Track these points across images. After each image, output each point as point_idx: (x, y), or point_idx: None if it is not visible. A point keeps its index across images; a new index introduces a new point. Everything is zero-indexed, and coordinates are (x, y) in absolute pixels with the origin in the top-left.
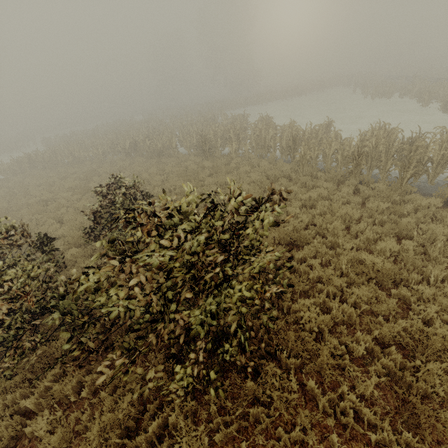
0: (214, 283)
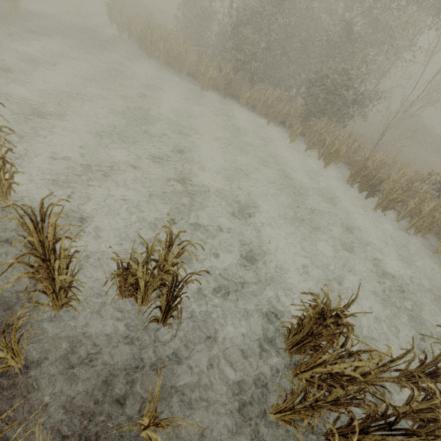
0: None
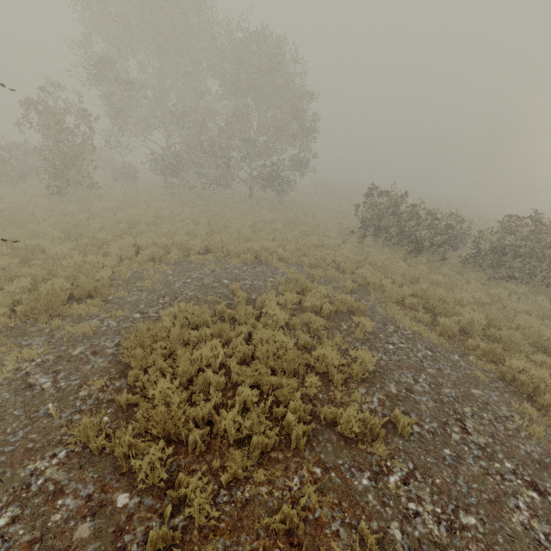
0: (546, 248)
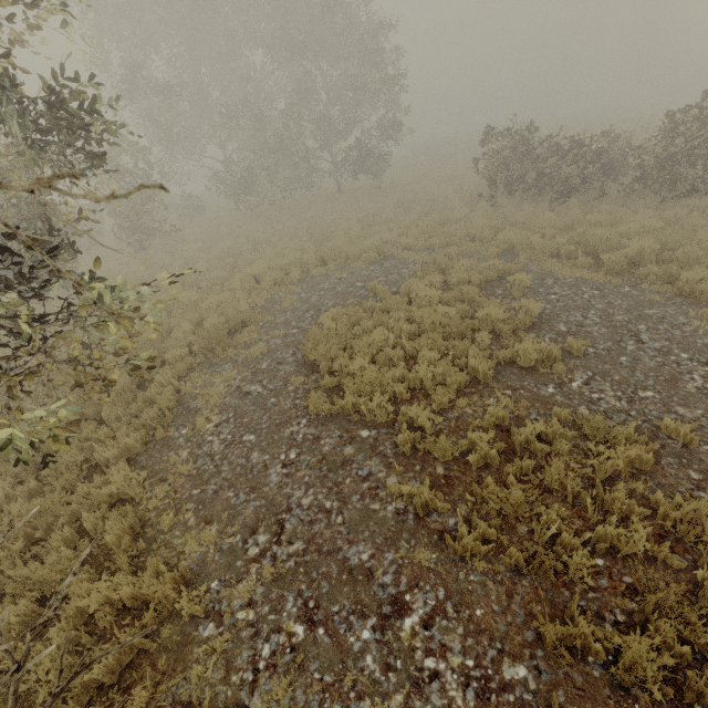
0: None
